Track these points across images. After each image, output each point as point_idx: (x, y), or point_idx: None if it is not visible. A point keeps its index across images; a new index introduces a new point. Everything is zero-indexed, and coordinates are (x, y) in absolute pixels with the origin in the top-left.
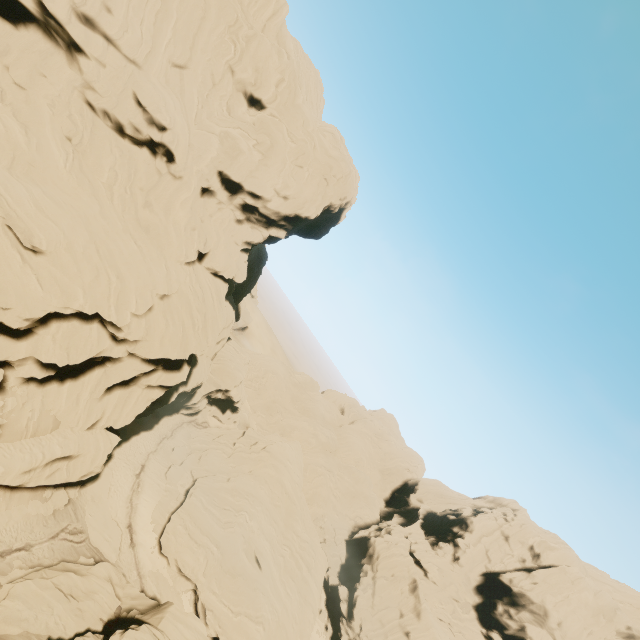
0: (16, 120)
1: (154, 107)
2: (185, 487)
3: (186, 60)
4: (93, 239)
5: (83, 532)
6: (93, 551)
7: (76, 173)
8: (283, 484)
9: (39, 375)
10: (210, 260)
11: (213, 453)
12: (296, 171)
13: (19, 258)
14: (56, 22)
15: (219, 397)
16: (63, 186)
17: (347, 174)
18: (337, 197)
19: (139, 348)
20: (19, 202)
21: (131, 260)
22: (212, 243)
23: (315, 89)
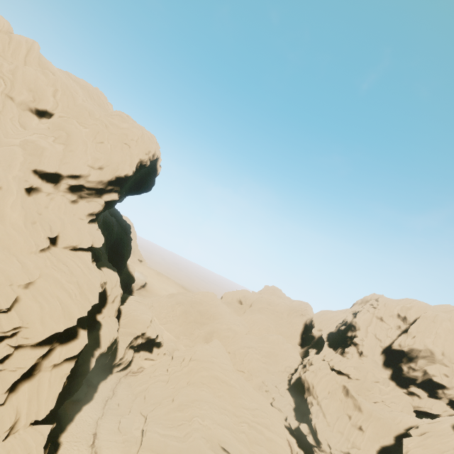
0: None
1: None
2: (140, 429)
3: None
4: None
5: None
6: None
7: None
8: (217, 377)
9: None
10: (63, 240)
11: (153, 387)
12: (99, 147)
13: None
14: None
15: (140, 342)
16: None
17: (141, 135)
18: (143, 153)
19: (22, 338)
20: None
21: None
22: (58, 227)
23: (98, 98)
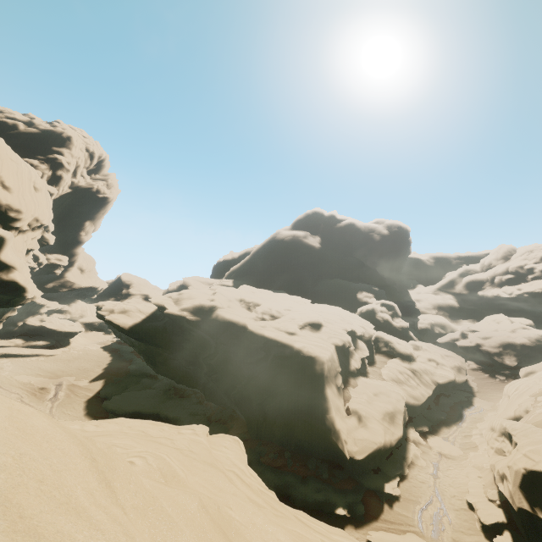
0: None
1: None
2: None
3: None
4: None
5: (434, 537)
6: (400, 524)
7: None
8: None
9: None
10: None
11: None
12: None
13: None
14: None
15: None
16: None
17: None
18: None
19: None
20: None
21: None
22: None
23: None
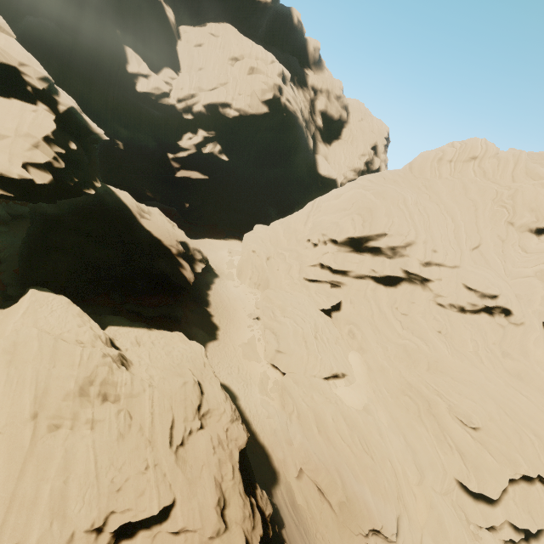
0: (415, 336)
1: (482, 287)
2: None
3: (478, 241)
4: (497, 404)
5: None
6: None
7: (454, 353)
8: None
9: (515, 538)
10: None
11: None
12: None
13: (469, 436)
14: (413, 275)
15: None
16: (454, 367)
17: None
18: None
19: None
20: (447, 392)
21: (530, 413)
22: None
23: None
